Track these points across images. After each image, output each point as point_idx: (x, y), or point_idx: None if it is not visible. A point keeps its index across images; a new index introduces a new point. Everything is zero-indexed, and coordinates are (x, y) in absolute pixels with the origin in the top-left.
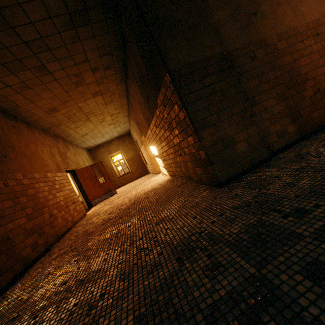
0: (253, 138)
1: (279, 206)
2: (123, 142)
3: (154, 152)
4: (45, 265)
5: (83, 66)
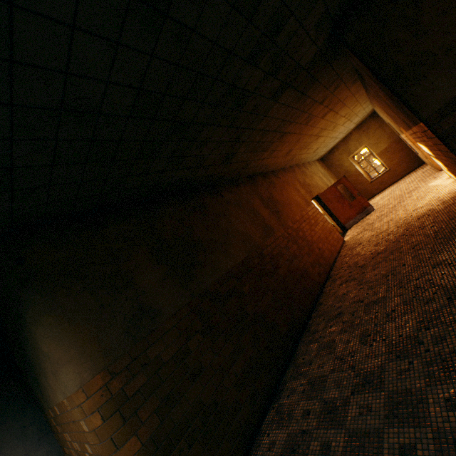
0: None
1: None
2: (365, 131)
3: (426, 151)
4: (335, 288)
5: (311, 108)
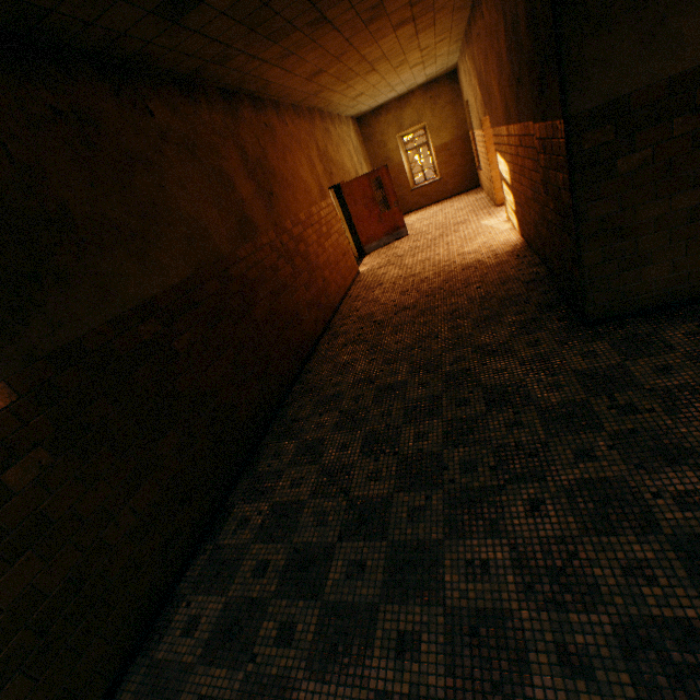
0: (692, 259)
1: (619, 393)
2: (434, 99)
3: (503, 172)
4: (335, 350)
5: None
